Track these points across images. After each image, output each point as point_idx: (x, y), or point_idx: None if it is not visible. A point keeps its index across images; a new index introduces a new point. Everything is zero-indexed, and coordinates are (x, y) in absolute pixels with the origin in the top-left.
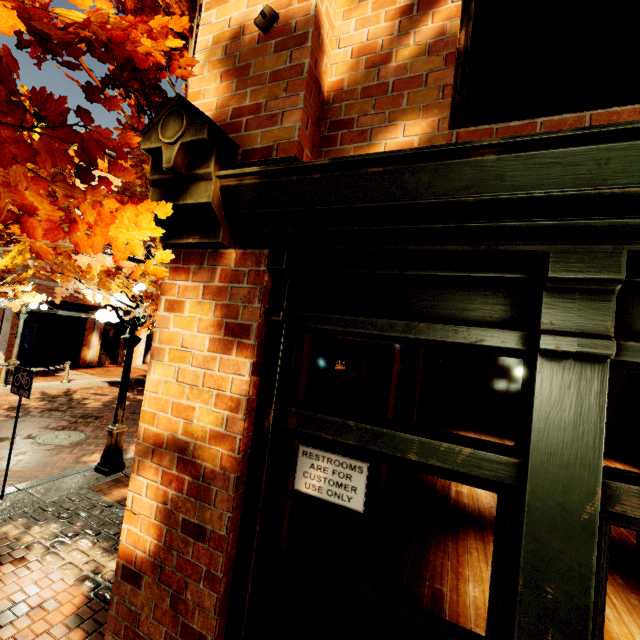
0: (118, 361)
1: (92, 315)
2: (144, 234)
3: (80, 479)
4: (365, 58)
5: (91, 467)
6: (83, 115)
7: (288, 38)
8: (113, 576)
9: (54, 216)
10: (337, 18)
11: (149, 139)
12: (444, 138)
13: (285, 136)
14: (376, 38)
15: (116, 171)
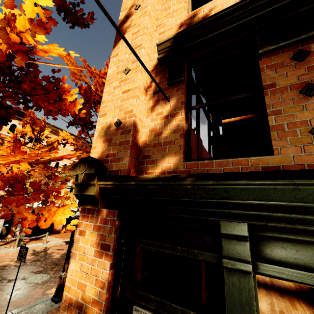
0: None
1: None
2: (66, 216)
3: (43, 306)
4: (153, 132)
5: (49, 298)
6: (46, 184)
7: (125, 130)
8: None
9: (33, 219)
10: (144, 118)
11: (74, 170)
12: (182, 165)
13: (123, 166)
14: (157, 126)
15: (57, 198)
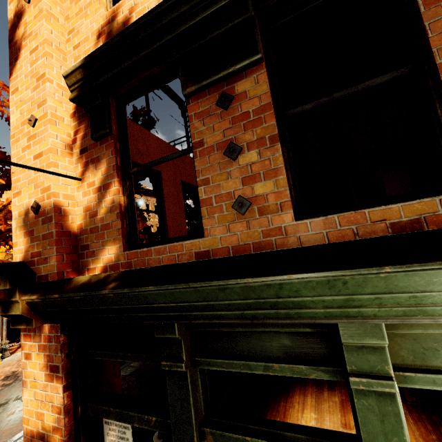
0: None
1: None
2: None
3: None
4: (88, 213)
5: None
6: None
7: (46, 217)
8: None
9: None
10: (75, 191)
11: None
12: (123, 256)
13: (52, 269)
14: (91, 202)
15: None
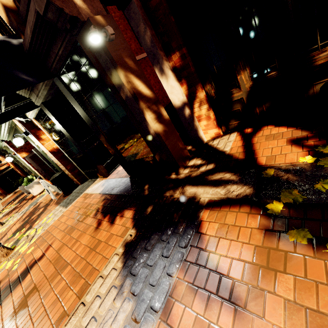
0: None
1: None
2: None
3: None
4: None
5: None
6: None
7: None
8: None
9: None
10: None
11: None
12: None
13: None
14: None
15: None
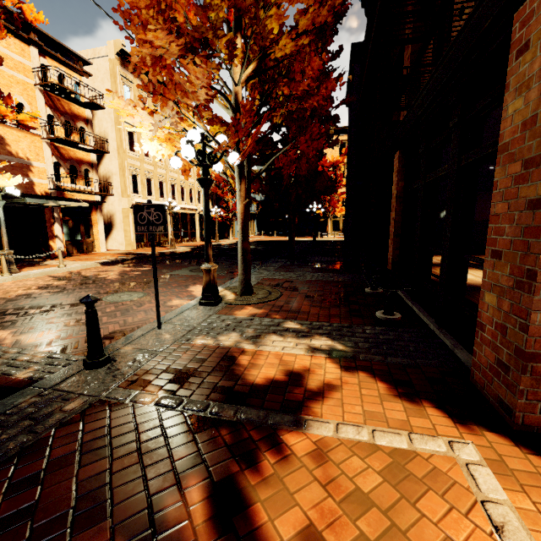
0: (84, 250)
1: (59, 202)
2: None
3: (198, 311)
4: None
5: (193, 304)
6: None
7: None
8: (328, 347)
9: None
10: None
11: None
12: None
13: None
14: None
15: None
